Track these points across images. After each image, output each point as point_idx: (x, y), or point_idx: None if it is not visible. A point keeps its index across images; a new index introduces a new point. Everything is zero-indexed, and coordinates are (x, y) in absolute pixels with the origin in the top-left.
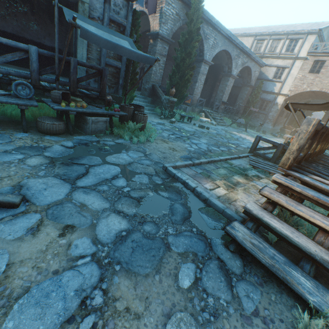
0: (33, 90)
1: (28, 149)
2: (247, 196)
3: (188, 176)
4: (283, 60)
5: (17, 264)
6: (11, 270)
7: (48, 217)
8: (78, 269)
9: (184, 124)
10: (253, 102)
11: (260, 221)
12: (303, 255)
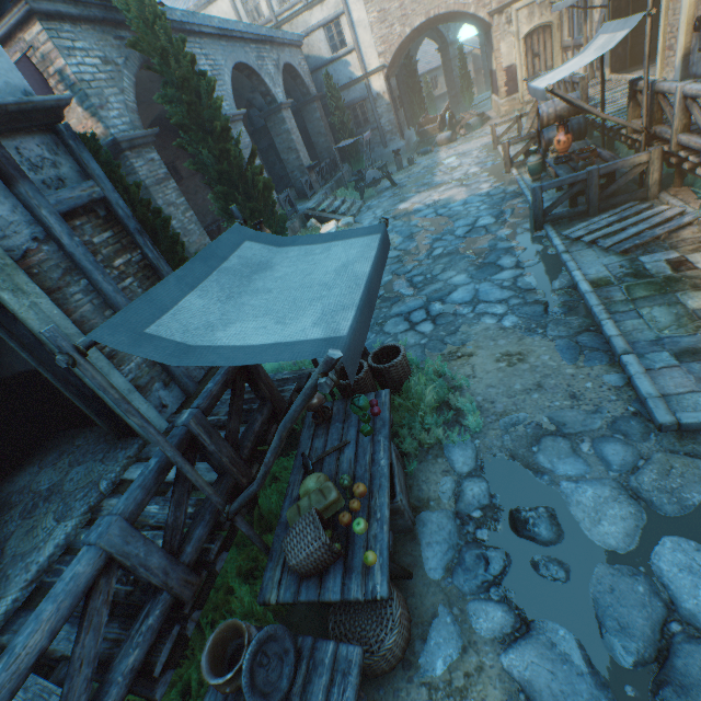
0: (279, 628)
1: None
2: None
3: None
4: (322, 5)
5: None
6: None
7: None
8: None
9: None
10: (344, 124)
11: None
12: None
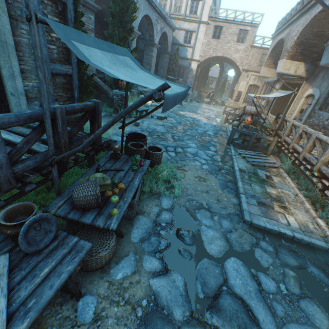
0: (53, 218)
1: None
2: (299, 211)
3: (263, 217)
4: (189, 23)
5: None
6: None
7: None
8: None
9: (146, 121)
10: (174, 70)
11: None
12: None
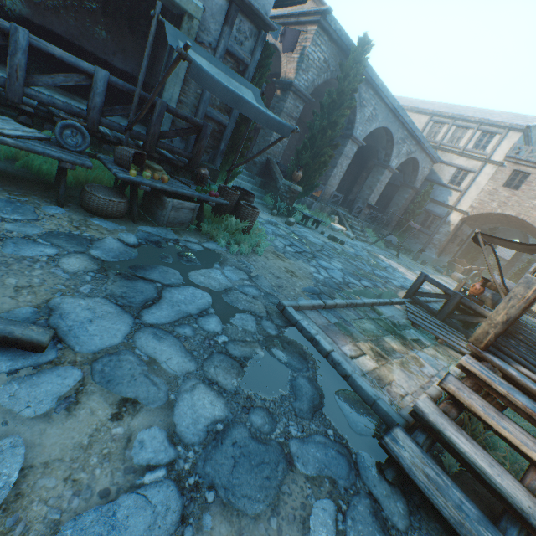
0: (89, 140)
1: (64, 239)
2: (406, 376)
3: (317, 326)
4: (468, 159)
5: (38, 470)
6: (26, 481)
7: (94, 377)
8: (145, 493)
9: (307, 230)
10: (414, 212)
11: (439, 434)
12: (507, 510)
